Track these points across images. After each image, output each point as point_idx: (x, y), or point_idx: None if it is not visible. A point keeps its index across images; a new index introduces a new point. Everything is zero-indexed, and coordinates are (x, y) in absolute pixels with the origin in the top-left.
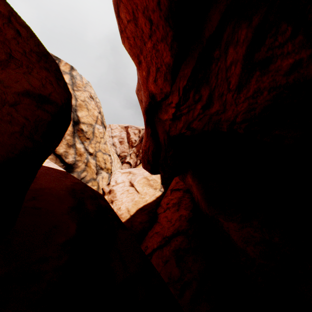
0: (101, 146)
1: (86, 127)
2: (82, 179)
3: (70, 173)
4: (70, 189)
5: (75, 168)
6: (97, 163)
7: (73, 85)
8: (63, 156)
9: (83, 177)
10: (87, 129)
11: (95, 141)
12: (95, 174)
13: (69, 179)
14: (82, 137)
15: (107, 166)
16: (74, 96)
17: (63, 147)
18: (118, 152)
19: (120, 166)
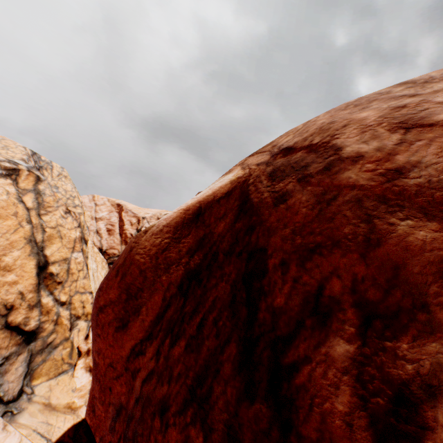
0: (79, 284)
1: (57, 268)
2: (49, 344)
3: (32, 342)
4: None
5: (39, 333)
6: (72, 313)
7: (39, 206)
8: (22, 324)
9: (51, 341)
10: (59, 269)
11: (71, 281)
12: (69, 331)
13: None
14: (51, 285)
15: (87, 311)
16: (40, 226)
17: (22, 314)
18: (104, 246)
19: (105, 273)
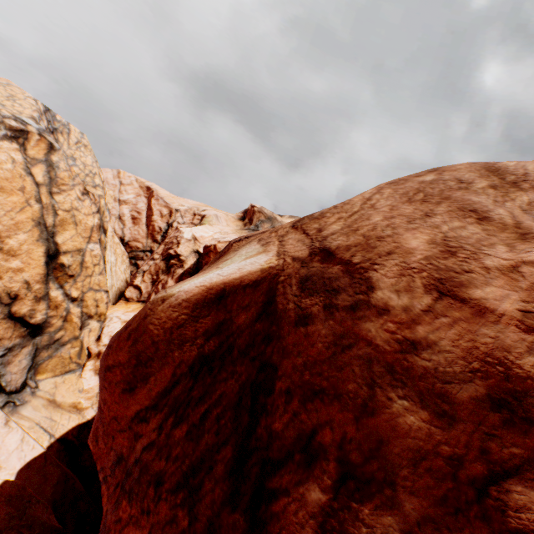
0: (94, 281)
1: (69, 259)
2: (57, 341)
3: (37, 336)
4: (52, 506)
5: (46, 328)
6: (83, 311)
7: (51, 183)
8: (27, 316)
9: (59, 338)
10: (72, 260)
11: (85, 275)
12: (79, 330)
13: (50, 481)
14: (61, 278)
15: (101, 311)
16: (52, 208)
17: (28, 305)
18: (126, 236)
19: (125, 269)
